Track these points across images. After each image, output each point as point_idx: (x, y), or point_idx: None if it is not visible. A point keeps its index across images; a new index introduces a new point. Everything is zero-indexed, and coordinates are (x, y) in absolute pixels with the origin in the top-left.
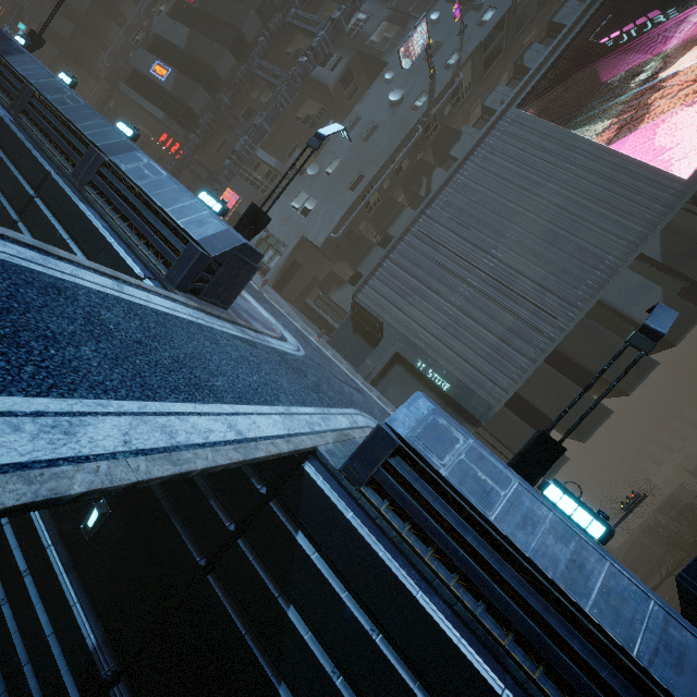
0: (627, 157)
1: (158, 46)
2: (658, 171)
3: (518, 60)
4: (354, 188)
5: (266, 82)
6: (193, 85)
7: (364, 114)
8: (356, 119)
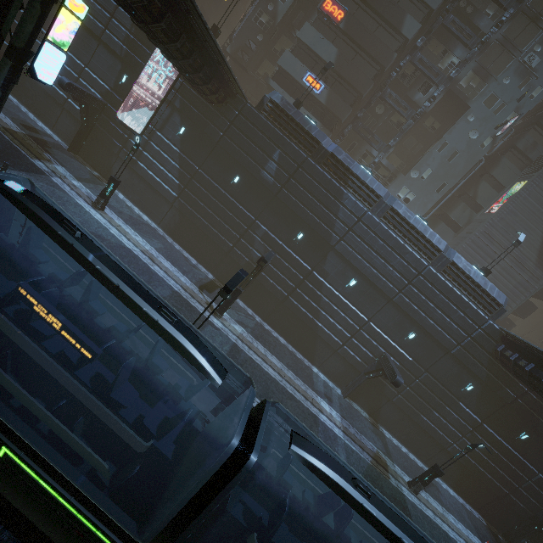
0: None
1: (302, 51)
2: None
3: (540, 119)
4: (439, 191)
5: (392, 108)
6: (345, 105)
7: (450, 142)
8: (444, 143)
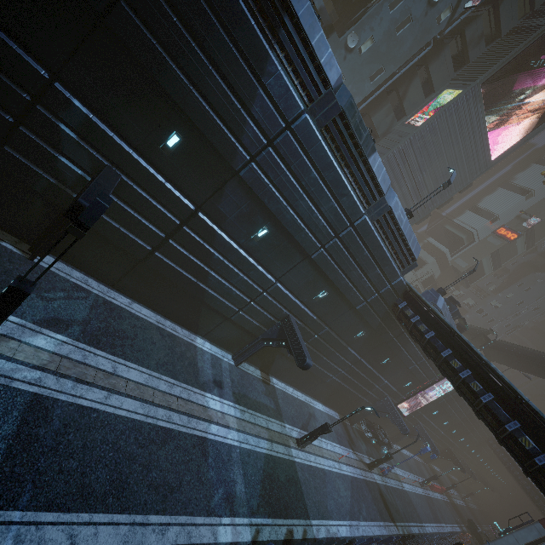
0: (488, 142)
1: None
2: (489, 154)
3: None
4: (373, 79)
5: None
6: None
7: None
8: None
